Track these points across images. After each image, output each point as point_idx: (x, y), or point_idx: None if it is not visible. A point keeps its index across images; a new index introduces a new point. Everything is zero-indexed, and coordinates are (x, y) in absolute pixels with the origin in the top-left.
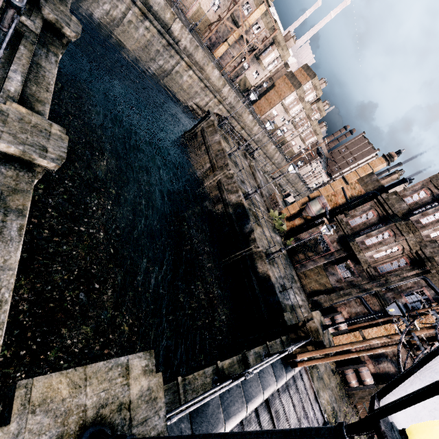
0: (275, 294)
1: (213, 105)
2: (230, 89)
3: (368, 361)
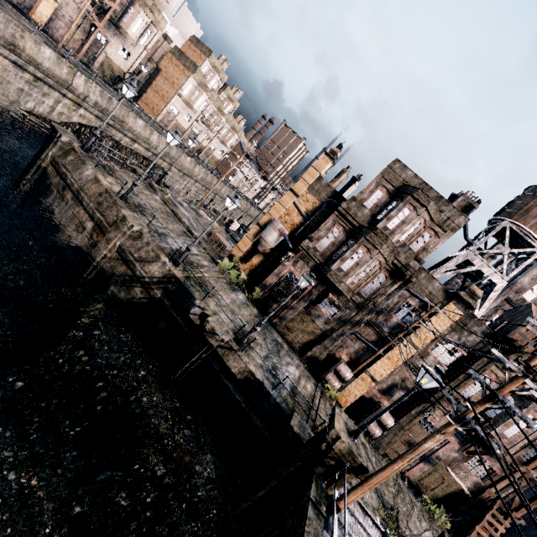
0: (269, 395)
1: (66, 110)
2: (88, 80)
3: (381, 399)
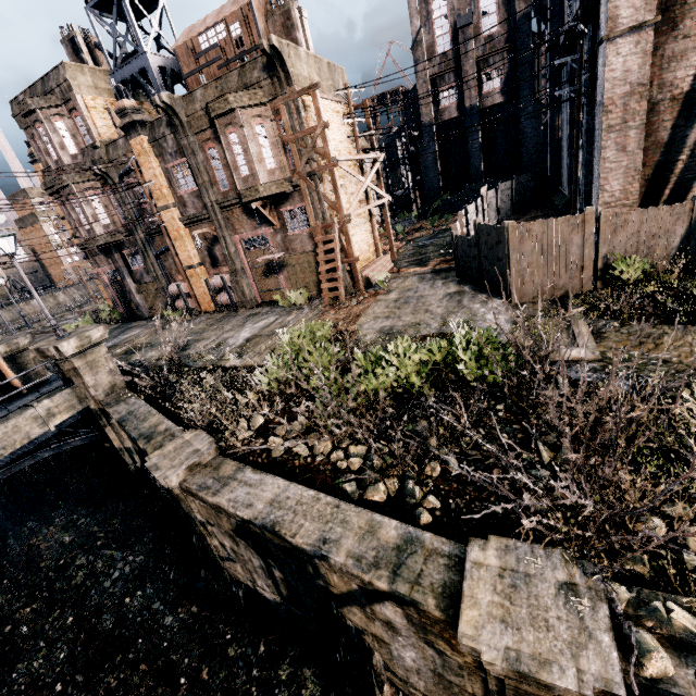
0: None
1: None
2: None
3: (221, 271)
